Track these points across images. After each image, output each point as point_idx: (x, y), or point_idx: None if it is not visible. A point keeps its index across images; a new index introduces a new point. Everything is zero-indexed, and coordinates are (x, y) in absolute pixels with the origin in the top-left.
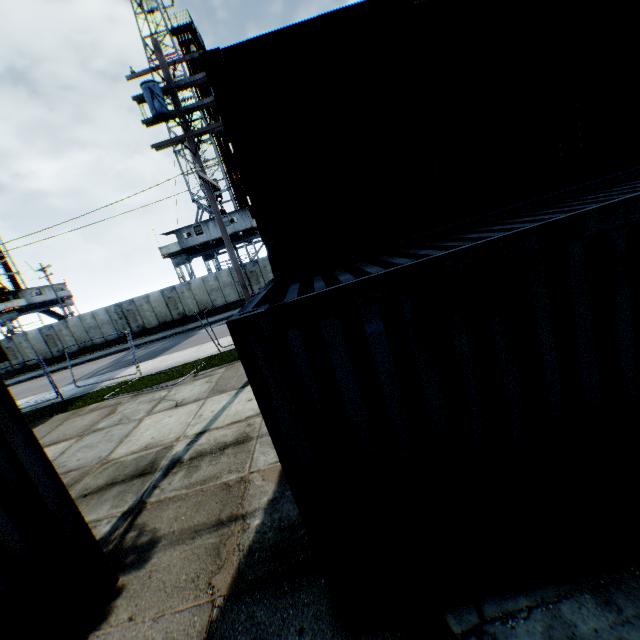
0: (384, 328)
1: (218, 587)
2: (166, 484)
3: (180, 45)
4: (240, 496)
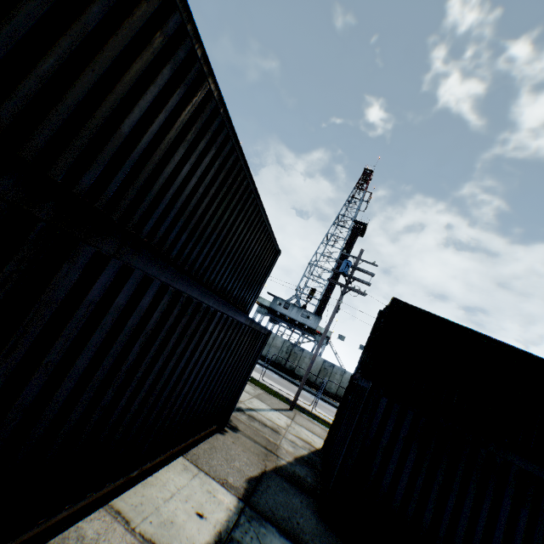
0: (411, 421)
1: (267, 464)
2: (238, 414)
3: (354, 227)
4: (275, 448)
